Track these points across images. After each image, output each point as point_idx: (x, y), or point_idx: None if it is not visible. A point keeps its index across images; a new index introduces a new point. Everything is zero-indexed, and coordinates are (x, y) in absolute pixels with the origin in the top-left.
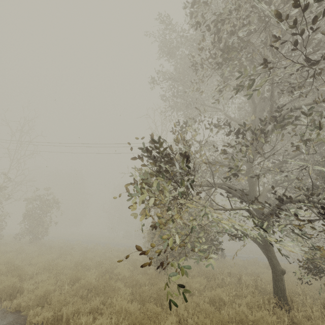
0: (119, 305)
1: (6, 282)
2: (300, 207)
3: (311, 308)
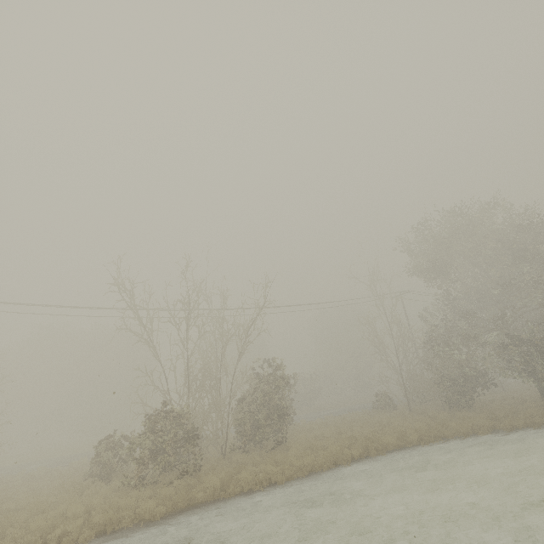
0: (530, 412)
1: (464, 425)
2: None
3: None
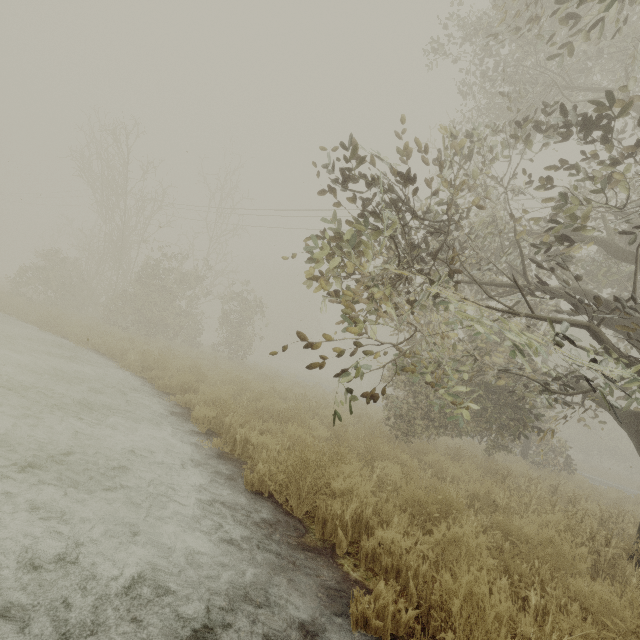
0: (294, 432)
1: (182, 377)
2: None
3: None
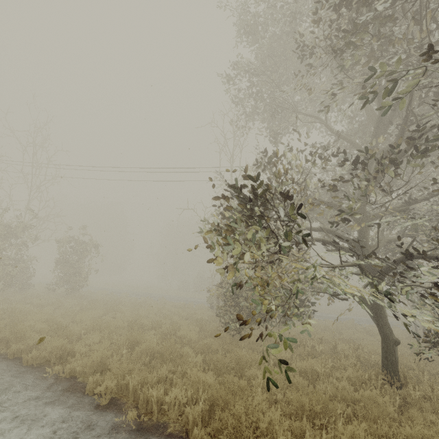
0: (194, 376)
1: (54, 344)
2: (437, 266)
3: (430, 387)
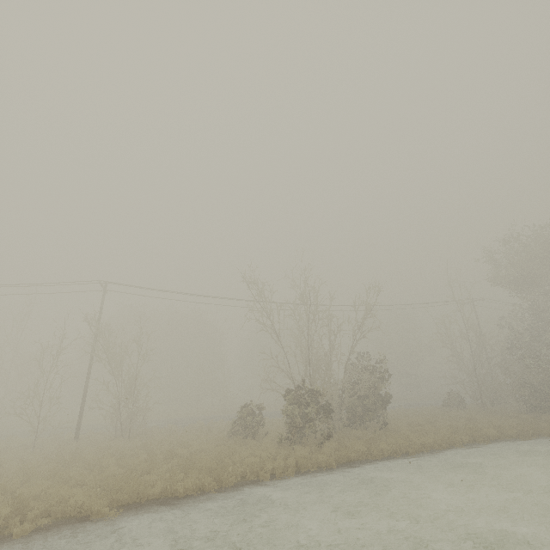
0: None
1: None
2: None
3: None
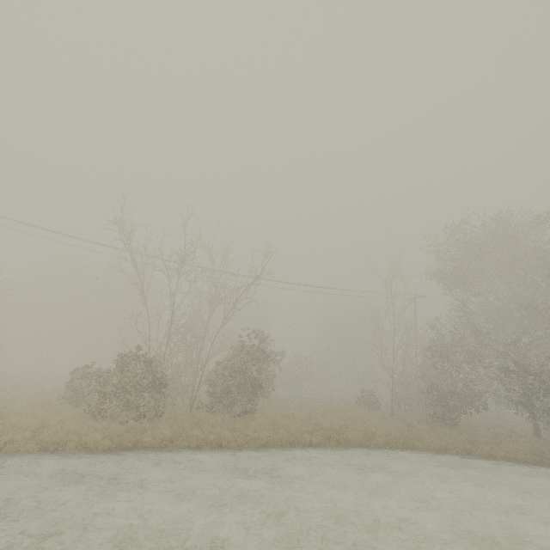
0: (514, 446)
1: (438, 441)
2: None
3: None
